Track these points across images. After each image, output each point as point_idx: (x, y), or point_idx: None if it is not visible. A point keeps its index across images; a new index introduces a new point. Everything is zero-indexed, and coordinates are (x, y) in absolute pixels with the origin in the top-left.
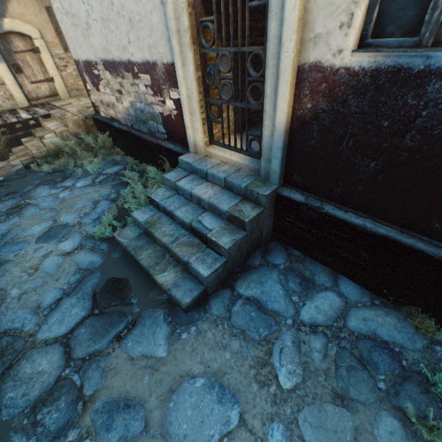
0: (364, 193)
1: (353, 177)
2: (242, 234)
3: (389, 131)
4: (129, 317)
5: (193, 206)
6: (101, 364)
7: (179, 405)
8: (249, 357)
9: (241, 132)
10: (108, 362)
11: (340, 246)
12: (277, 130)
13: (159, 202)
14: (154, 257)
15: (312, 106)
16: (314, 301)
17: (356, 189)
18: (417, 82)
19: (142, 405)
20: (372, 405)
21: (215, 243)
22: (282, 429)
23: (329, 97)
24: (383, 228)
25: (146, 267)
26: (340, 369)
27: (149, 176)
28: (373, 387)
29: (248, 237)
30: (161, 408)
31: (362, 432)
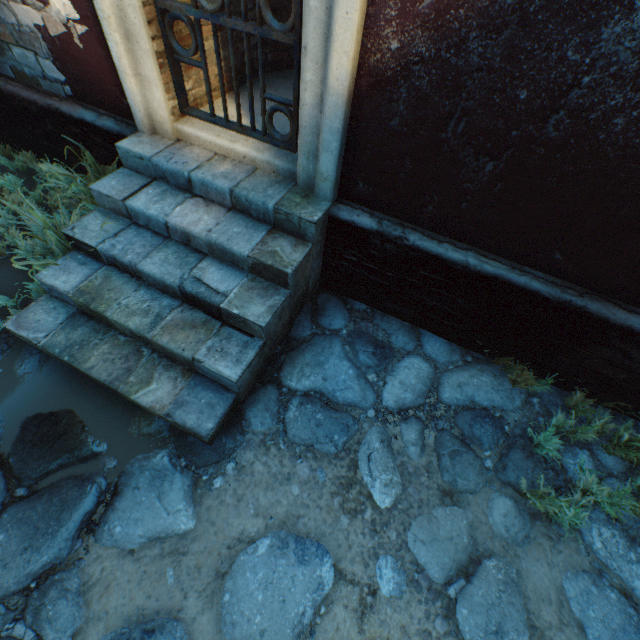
0: (470, 213)
1: (457, 188)
2: (284, 295)
3: (526, 109)
4: (100, 482)
5: (175, 249)
6: (70, 586)
7: (241, 592)
8: (328, 482)
9: (250, 93)
10: (82, 576)
11: (428, 293)
12: (332, 95)
13: (98, 246)
14: (119, 360)
15: (401, 45)
16: (397, 375)
17: (459, 207)
18: (591, 17)
19: (176, 619)
20: (482, 490)
21: (238, 318)
22: (391, 563)
23: (434, 30)
24: (491, 264)
25: (108, 382)
26: (443, 459)
27: (49, 183)
28: (481, 468)
29: (291, 296)
30: (210, 609)
31: (478, 526)
